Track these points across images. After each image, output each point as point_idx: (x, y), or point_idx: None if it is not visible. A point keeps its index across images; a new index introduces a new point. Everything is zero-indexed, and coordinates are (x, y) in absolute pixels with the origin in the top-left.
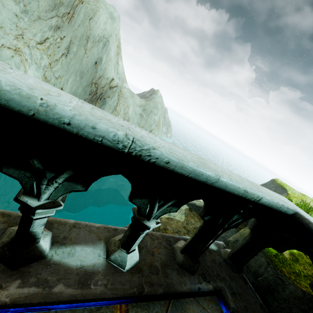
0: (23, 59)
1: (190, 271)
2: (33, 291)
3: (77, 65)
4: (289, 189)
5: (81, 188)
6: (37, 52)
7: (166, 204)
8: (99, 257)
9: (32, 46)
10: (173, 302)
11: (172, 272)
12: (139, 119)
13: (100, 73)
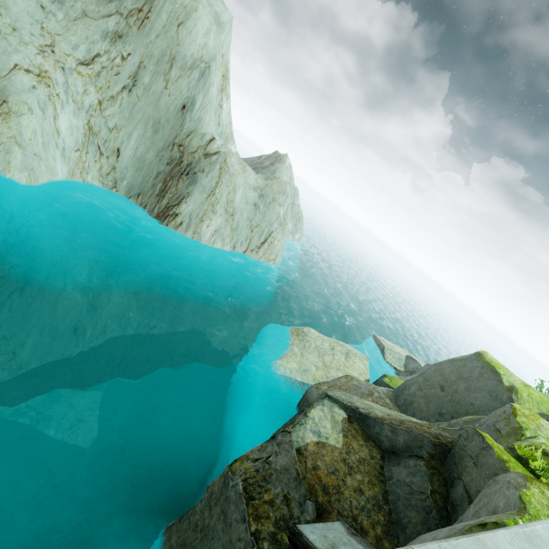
0: (53, 93)
1: None
2: None
3: (149, 109)
4: (505, 374)
5: None
6: (78, 80)
7: None
8: None
9: (70, 68)
10: None
11: None
12: (251, 212)
13: (189, 126)
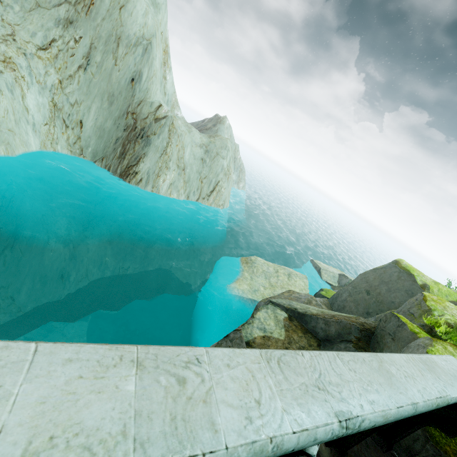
0: (18, 76)
1: None
2: None
3: (103, 84)
4: (418, 275)
5: None
6: (39, 64)
7: None
8: None
9: (30, 53)
10: None
11: None
12: (199, 166)
13: (139, 96)
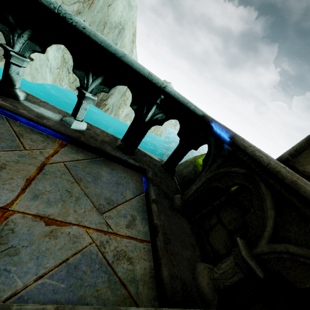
0: None
1: (124, 152)
2: (8, 105)
3: None
4: None
5: (39, 49)
6: None
7: (97, 78)
8: (55, 117)
9: None
10: (103, 159)
11: (109, 146)
12: None
13: None
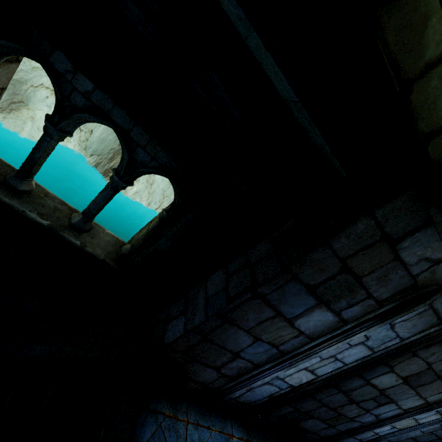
0: None
1: None
2: None
3: None
4: None
5: None
6: None
7: None
8: None
9: None
10: None
11: None
12: (166, 186)
13: None
